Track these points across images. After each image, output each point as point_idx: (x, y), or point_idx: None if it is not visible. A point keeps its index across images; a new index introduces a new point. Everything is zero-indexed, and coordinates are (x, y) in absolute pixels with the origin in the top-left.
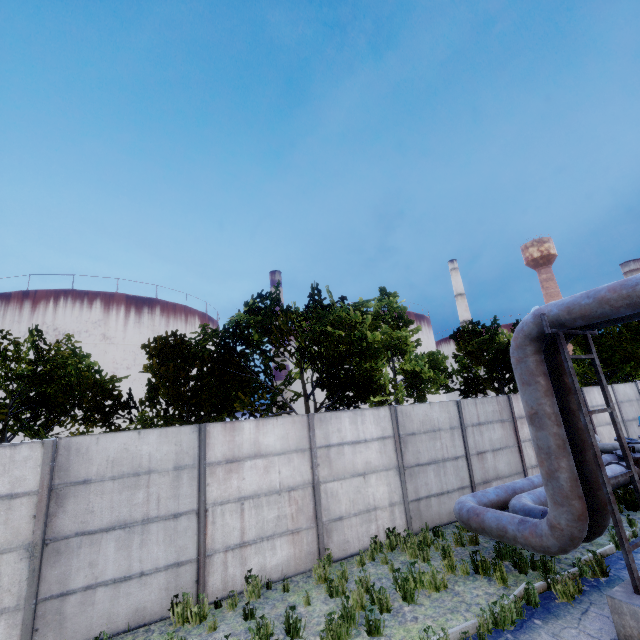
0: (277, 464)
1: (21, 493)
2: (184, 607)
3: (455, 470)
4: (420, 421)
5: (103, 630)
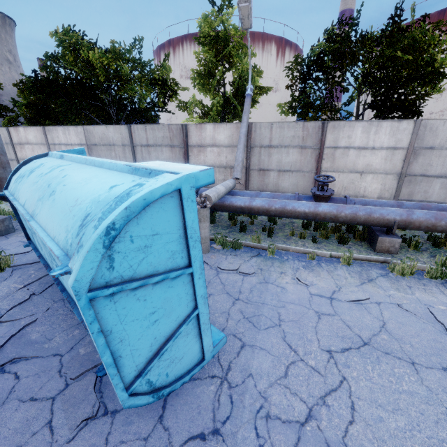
0: (36, 148)
1: None
2: None
3: None
4: (100, 137)
5: None
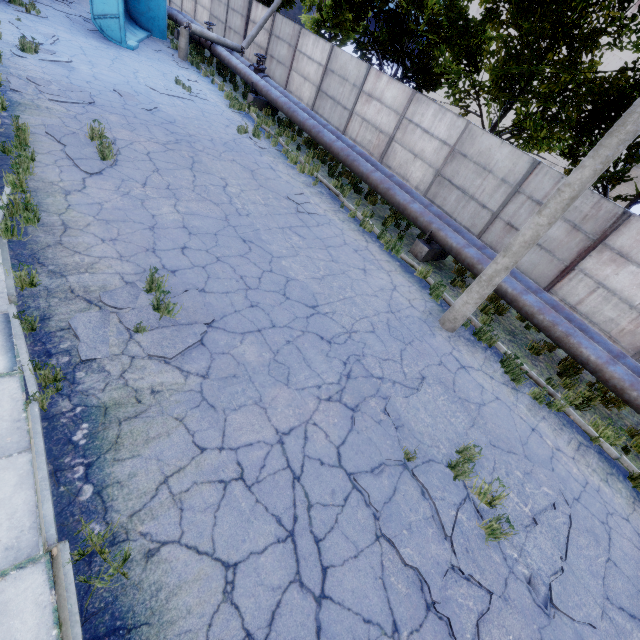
0: None
1: None
2: None
3: (221, 29)
4: None
5: None
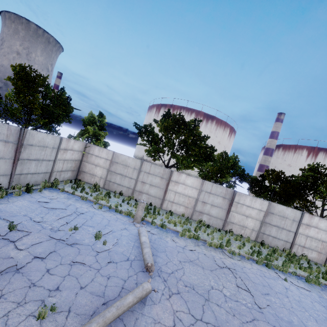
0: (321, 233)
1: (262, 210)
2: (290, 251)
3: None
4: None
5: (269, 244)
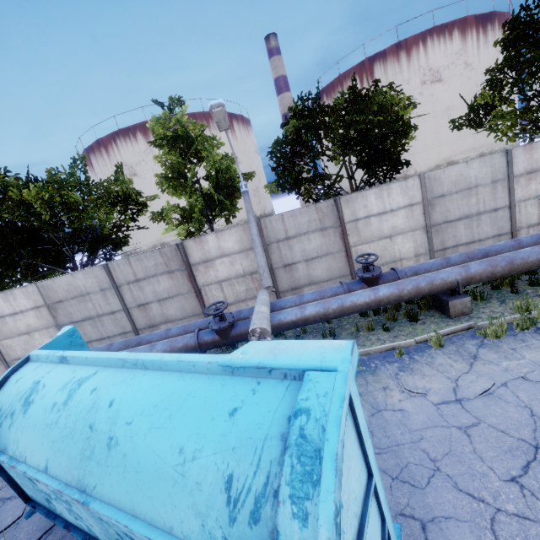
0: None
1: None
2: None
3: (114, 321)
4: (65, 290)
5: None
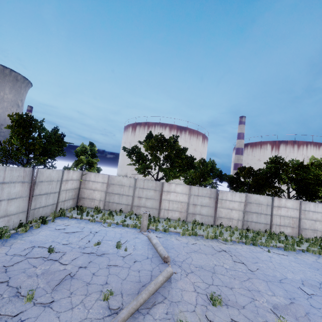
0: (290, 211)
1: (242, 202)
2: (270, 231)
3: None
4: None
5: (253, 229)
